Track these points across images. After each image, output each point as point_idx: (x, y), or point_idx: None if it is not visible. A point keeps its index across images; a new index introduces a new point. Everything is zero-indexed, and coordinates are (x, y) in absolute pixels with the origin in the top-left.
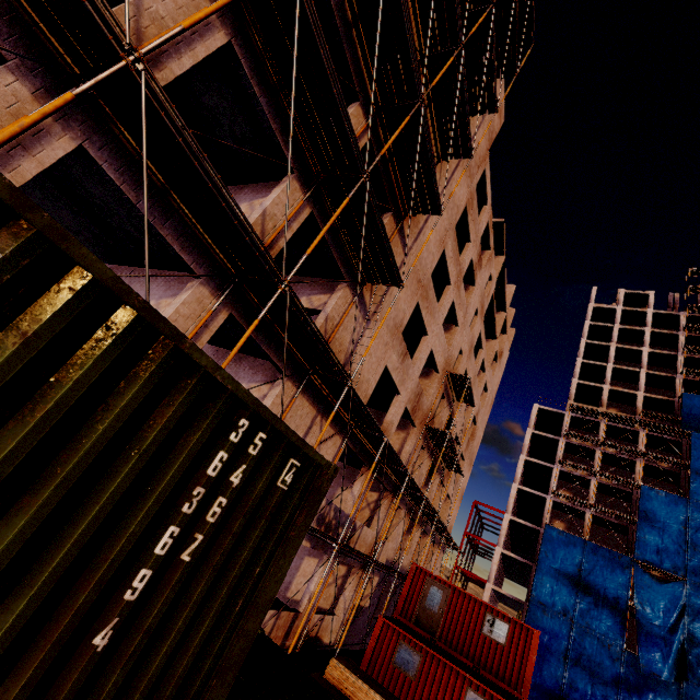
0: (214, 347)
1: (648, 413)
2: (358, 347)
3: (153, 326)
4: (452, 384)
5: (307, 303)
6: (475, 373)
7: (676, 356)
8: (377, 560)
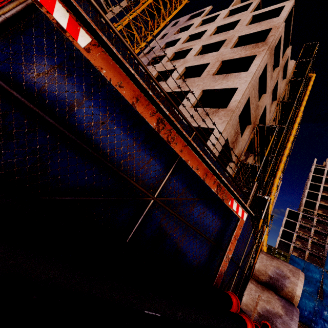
0: None
1: None
2: None
3: None
4: None
5: None
6: None
7: None
8: None
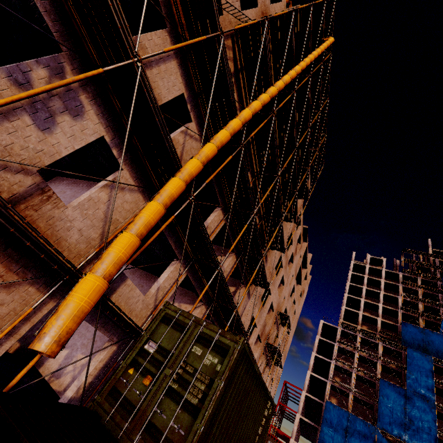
0: None
1: (383, 332)
2: (244, 311)
3: (266, 390)
4: (279, 317)
5: None
6: (290, 306)
7: (398, 298)
8: None
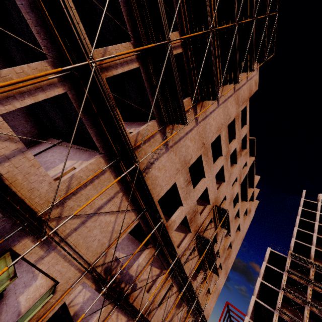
0: (79, 146)
1: None
2: (157, 161)
3: None
4: (217, 214)
5: (133, 130)
6: (233, 215)
7: None
8: (150, 320)
